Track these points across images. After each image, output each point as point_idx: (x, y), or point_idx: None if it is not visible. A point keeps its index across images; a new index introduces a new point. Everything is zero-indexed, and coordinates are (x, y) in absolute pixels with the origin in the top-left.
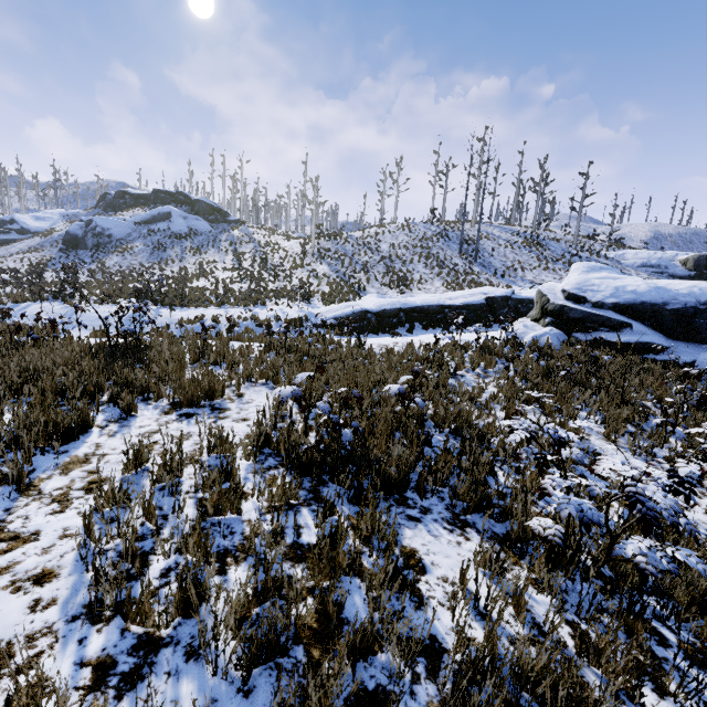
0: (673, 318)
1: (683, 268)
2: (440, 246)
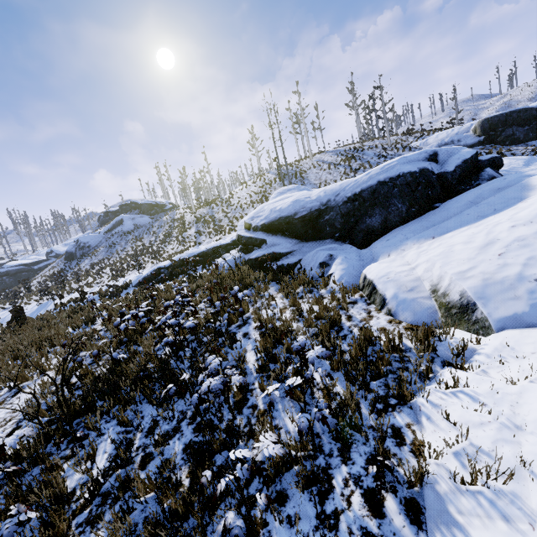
0: (302, 224)
1: (473, 137)
2: (274, 187)
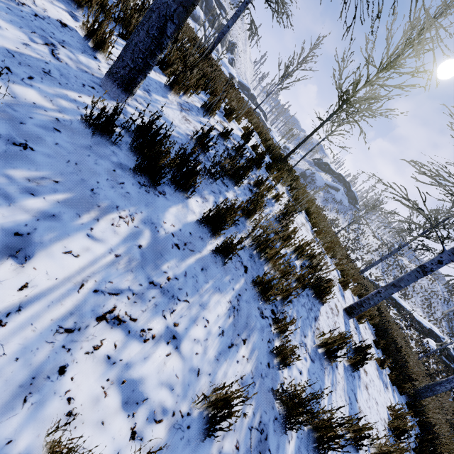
0: None
1: None
2: (438, 301)
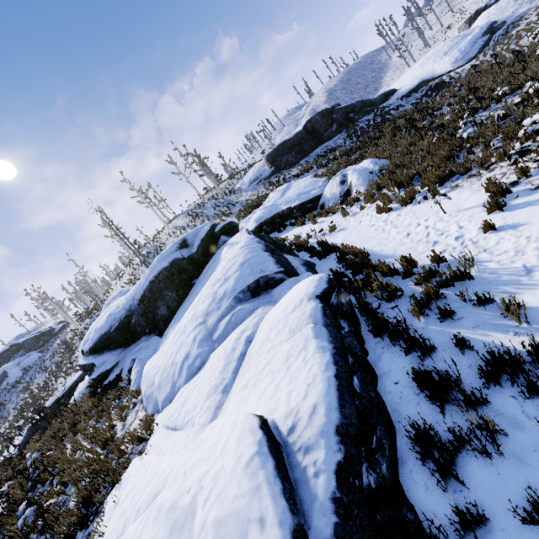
0: (119, 334)
1: (268, 169)
2: (142, 270)
